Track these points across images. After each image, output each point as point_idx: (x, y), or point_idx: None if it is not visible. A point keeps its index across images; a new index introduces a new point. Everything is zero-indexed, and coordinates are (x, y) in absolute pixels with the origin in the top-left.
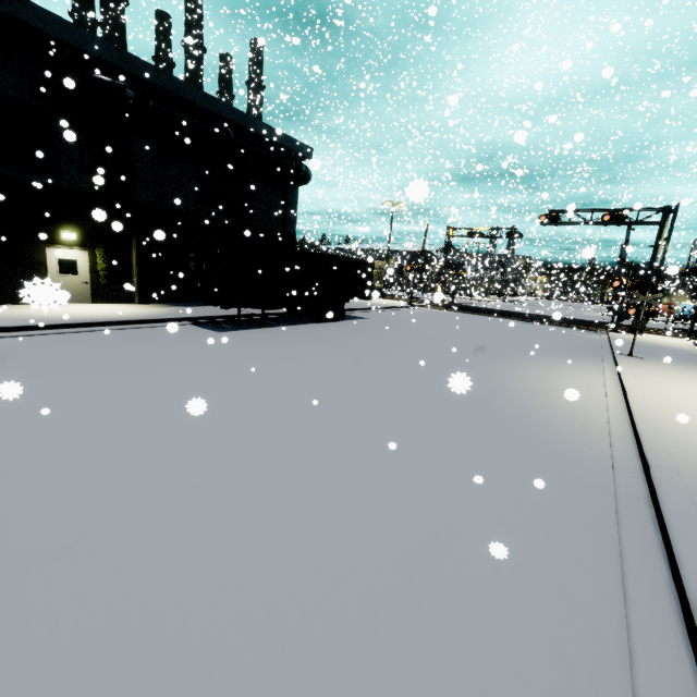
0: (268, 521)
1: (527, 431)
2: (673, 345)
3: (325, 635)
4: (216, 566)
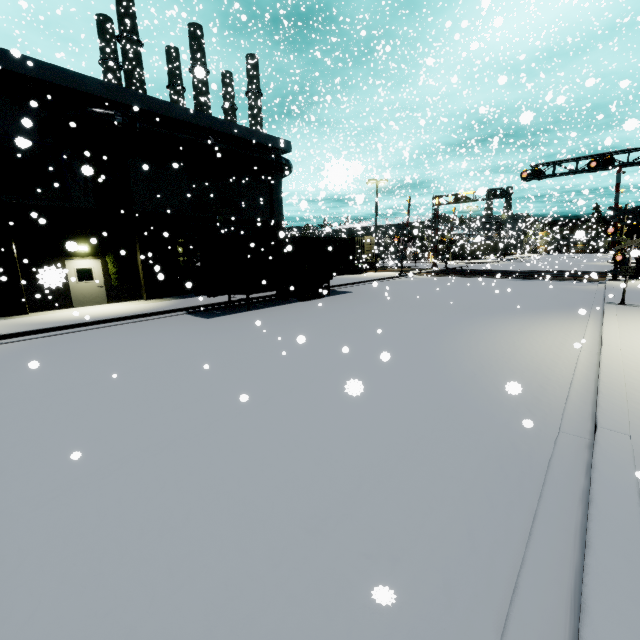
0: (162, 504)
1: (474, 395)
2: None
3: (159, 633)
4: (90, 555)
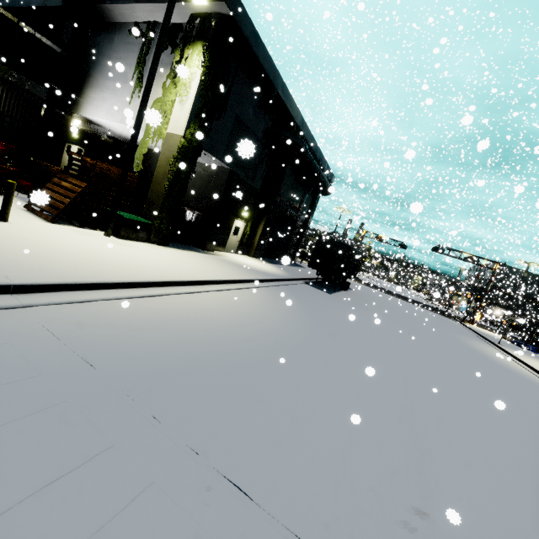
0: None
1: (533, 382)
2: (498, 337)
3: None
4: None
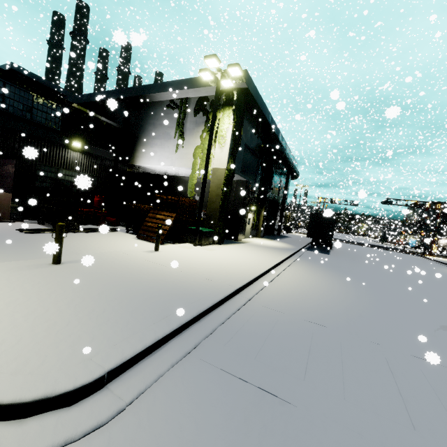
0: None
1: None
2: None
3: None
4: None
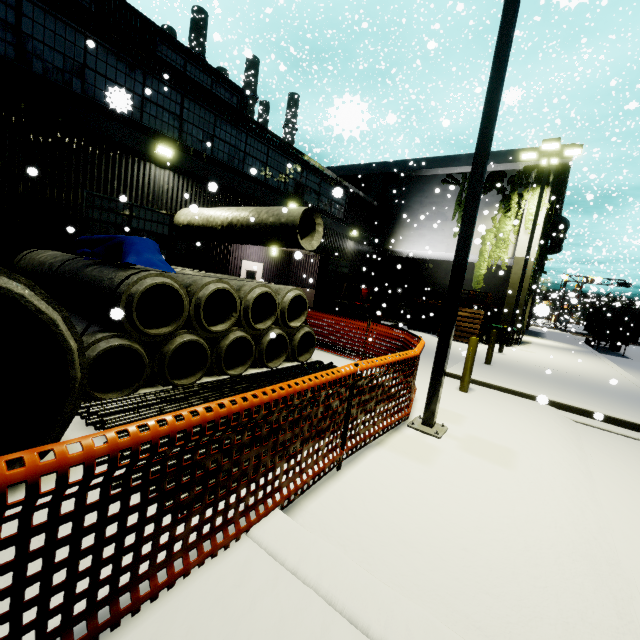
0: None
1: None
2: None
3: None
4: None
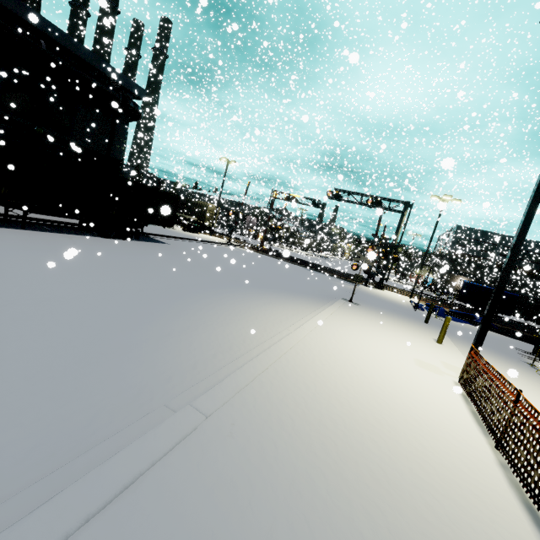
0: None
1: (135, 355)
2: (395, 300)
3: None
4: None
